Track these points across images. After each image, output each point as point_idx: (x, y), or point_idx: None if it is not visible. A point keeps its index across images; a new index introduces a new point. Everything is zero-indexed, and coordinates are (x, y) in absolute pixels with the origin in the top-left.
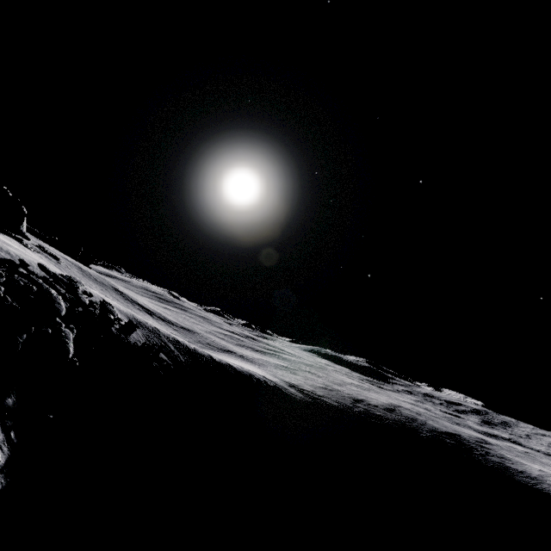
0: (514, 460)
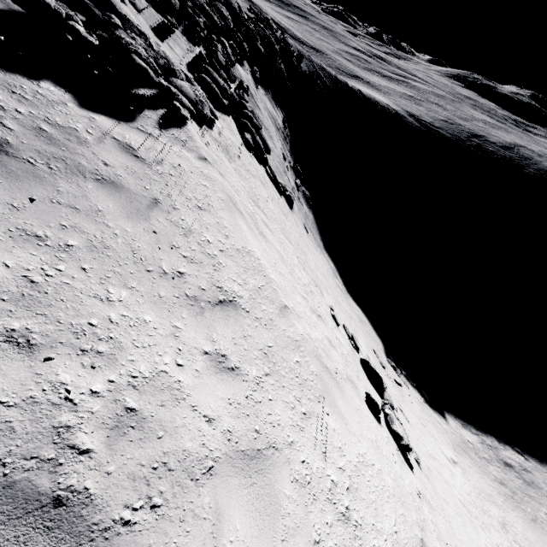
0: None
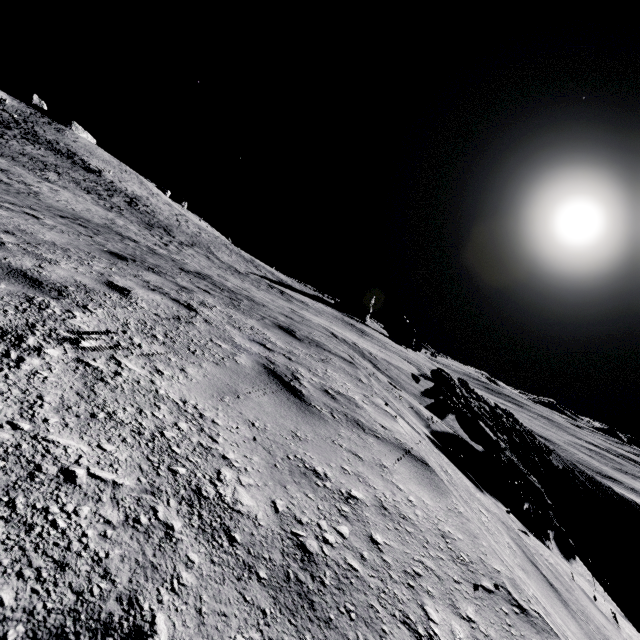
0: None
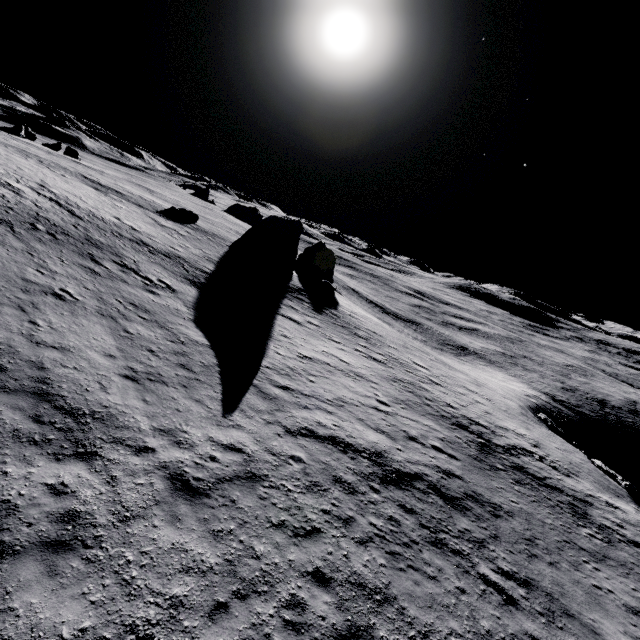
0: None
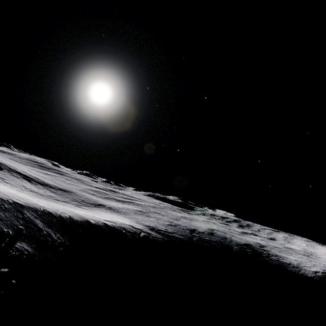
0: (281, 256)
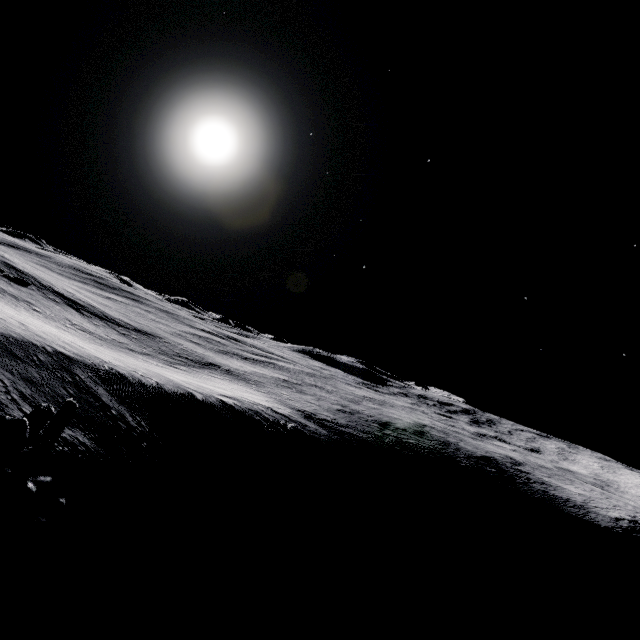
0: (553, 484)
